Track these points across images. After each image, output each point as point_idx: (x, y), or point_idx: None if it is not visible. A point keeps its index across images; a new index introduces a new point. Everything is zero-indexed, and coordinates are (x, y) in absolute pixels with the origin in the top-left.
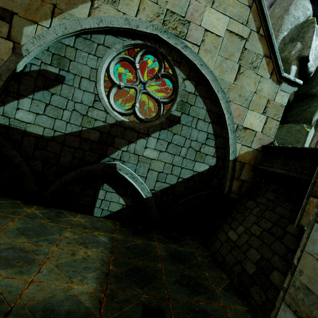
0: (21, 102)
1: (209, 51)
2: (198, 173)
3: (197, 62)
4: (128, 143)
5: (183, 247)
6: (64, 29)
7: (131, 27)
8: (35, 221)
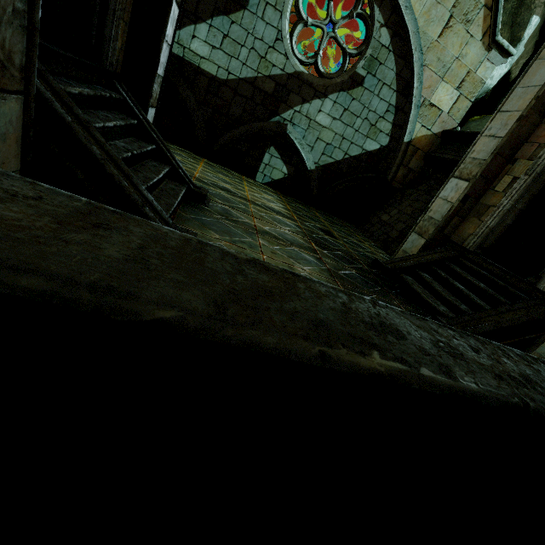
0: (198, 28)
1: None
2: (366, 152)
3: (403, 2)
4: (302, 102)
5: (337, 222)
6: None
7: None
8: (216, 168)
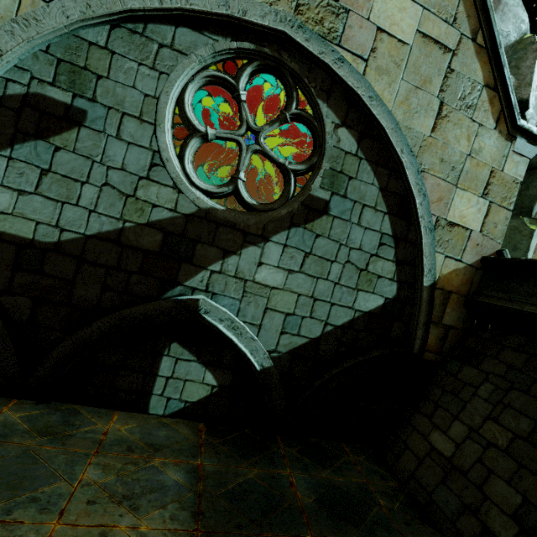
0: None
1: (385, 71)
2: (362, 314)
3: (363, 92)
4: (223, 255)
5: (343, 473)
6: (86, 7)
7: (231, 12)
8: (7, 446)
